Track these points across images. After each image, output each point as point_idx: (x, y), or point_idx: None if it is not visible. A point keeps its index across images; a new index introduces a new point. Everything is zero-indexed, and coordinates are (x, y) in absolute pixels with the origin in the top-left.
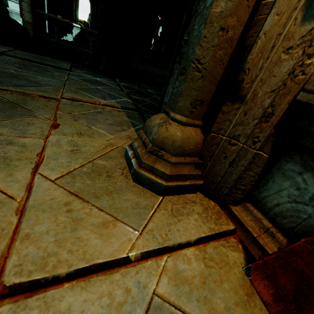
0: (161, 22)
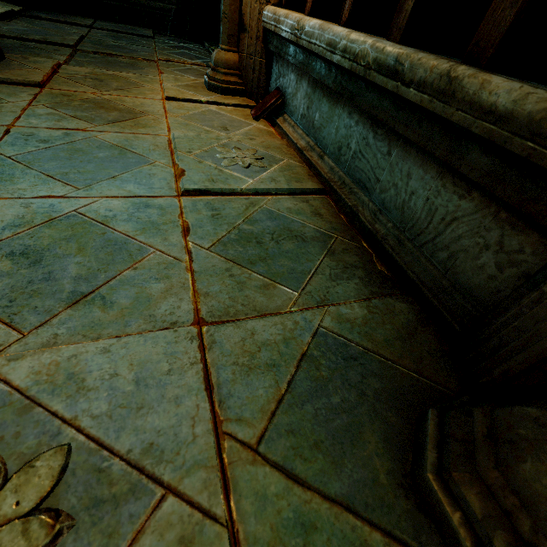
0: None
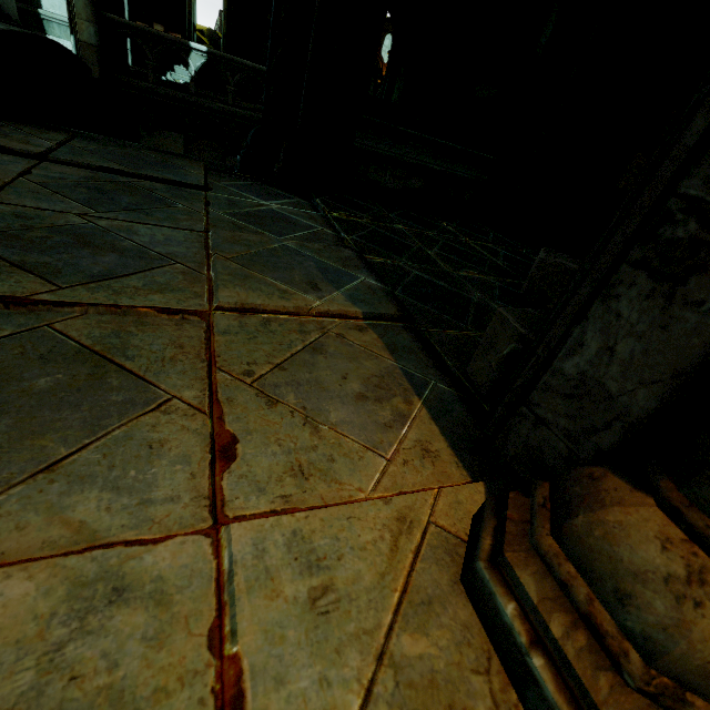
0: (388, 24)
